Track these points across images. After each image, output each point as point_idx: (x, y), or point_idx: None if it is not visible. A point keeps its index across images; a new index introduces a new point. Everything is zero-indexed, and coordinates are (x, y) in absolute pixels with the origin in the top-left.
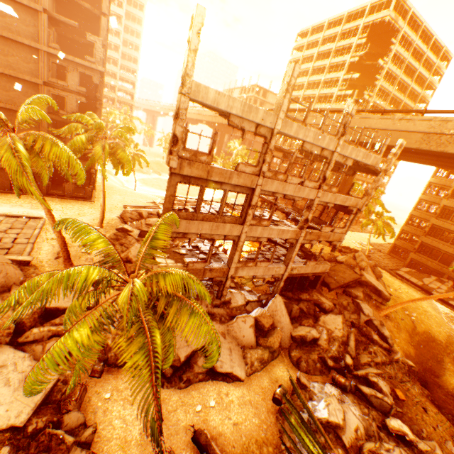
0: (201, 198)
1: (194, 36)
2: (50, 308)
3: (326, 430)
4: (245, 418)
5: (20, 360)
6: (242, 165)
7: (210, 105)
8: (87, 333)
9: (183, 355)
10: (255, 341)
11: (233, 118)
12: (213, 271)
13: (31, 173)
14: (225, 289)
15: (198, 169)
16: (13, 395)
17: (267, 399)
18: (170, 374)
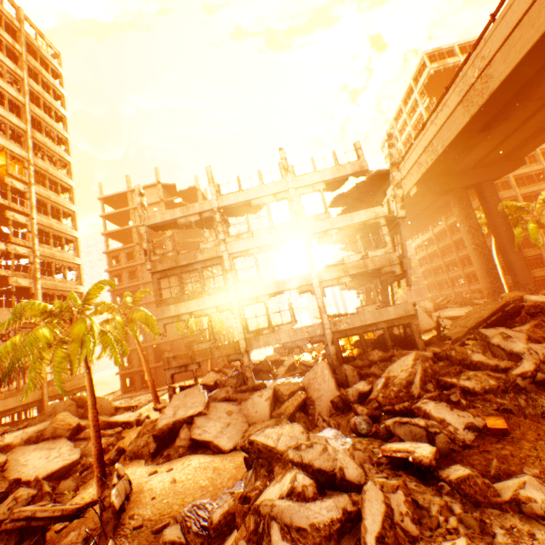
0: (181, 282)
1: (138, 198)
2: (112, 422)
3: (259, 464)
4: (190, 478)
5: (65, 445)
6: (202, 244)
7: (160, 222)
8: (20, 338)
9: (163, 423)
10: (268, 415)
11: (180, 220)
12: (221, 348)
13: (121, 330)
14: (247, 368)
15: (168, 263)
16: (45, 464)
17: (243, 468)
18: (154, 450)
